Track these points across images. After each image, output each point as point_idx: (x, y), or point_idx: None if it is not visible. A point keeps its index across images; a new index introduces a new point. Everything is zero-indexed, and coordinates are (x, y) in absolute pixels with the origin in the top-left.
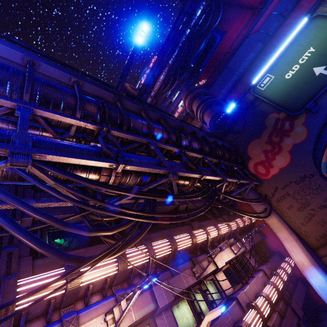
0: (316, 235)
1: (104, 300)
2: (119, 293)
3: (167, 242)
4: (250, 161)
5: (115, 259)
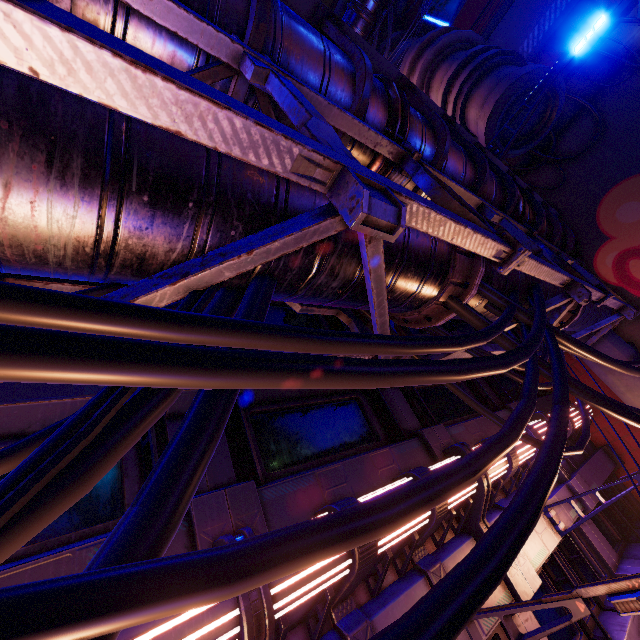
0: None
1: None
2: None
3: None
4: (602, 247)
5: None
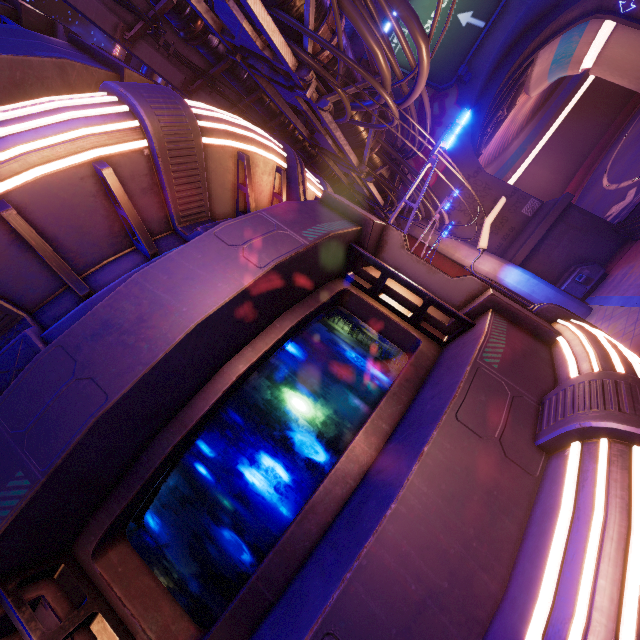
0: (492, 249)
1: None
2: None
3: None
4: None
5: None
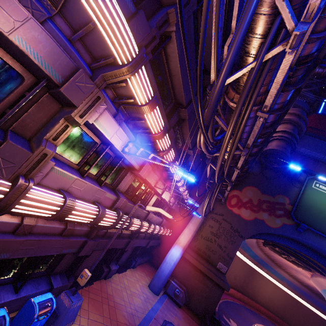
0: (197, 245)
1: (132, 132)
2: (139, 141)
3: (173, 157)
4: (238, 191)
5: (162, 128)
